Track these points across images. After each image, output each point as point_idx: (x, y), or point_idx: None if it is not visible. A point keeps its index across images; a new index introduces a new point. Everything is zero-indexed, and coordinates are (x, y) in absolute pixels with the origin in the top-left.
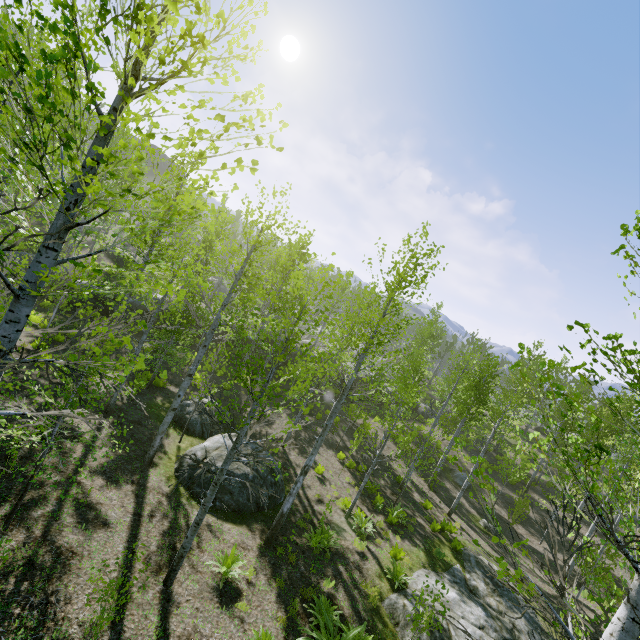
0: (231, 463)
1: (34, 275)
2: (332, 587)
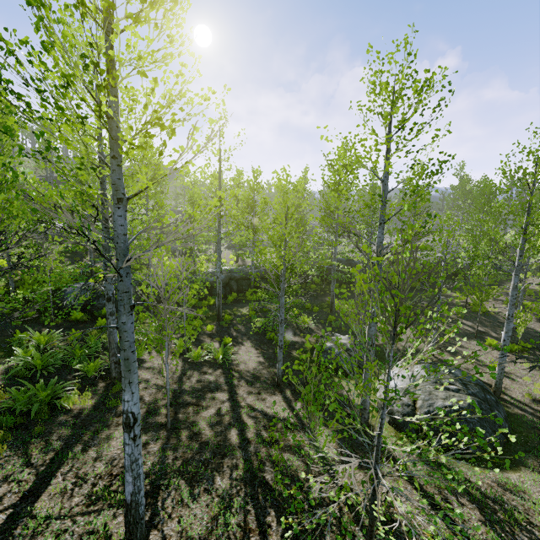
0: (448, 397)
1: None
2: None
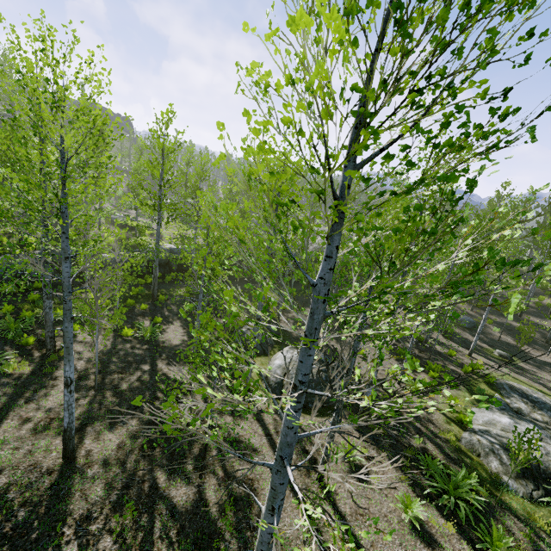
0: None
1: (308, 367)
2: (420, 442)
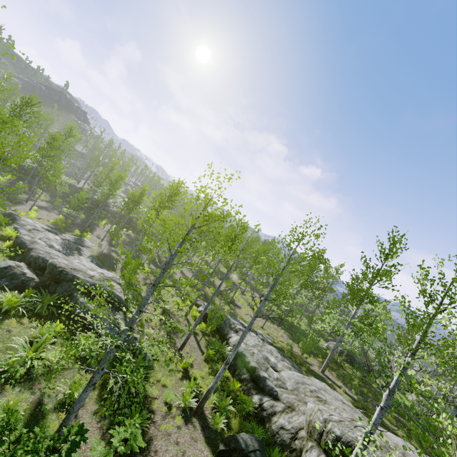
0: None
1: None
2: None
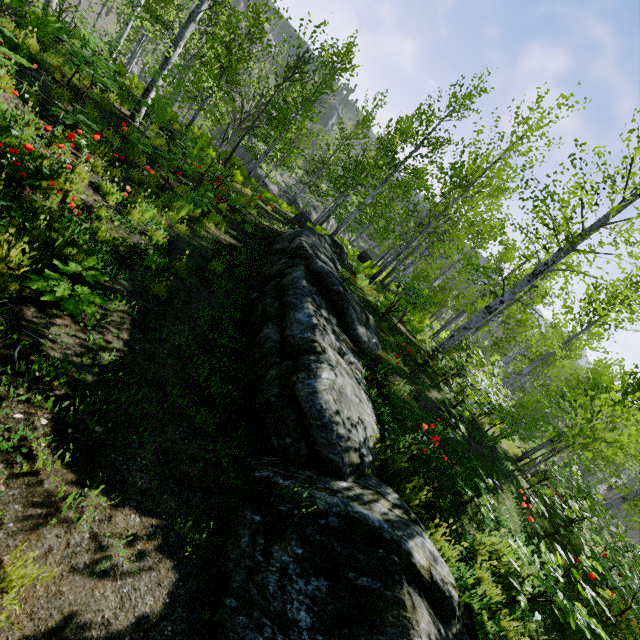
0: None
1: None
2: None
